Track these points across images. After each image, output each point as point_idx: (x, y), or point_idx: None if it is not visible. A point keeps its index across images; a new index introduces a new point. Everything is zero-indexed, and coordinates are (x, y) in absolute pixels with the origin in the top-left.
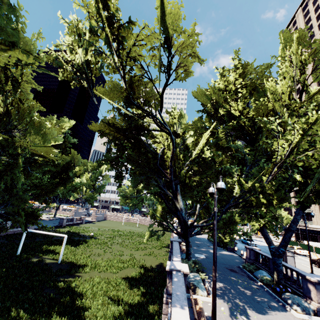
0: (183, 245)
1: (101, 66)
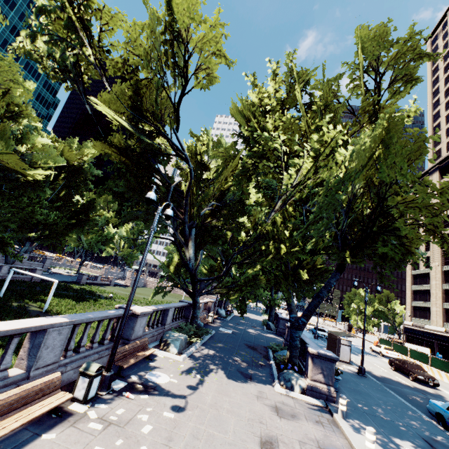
0: (210, 316)
1: (62, 56)
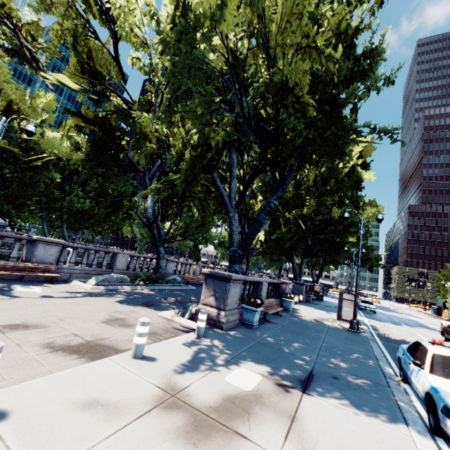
0: None
1: None
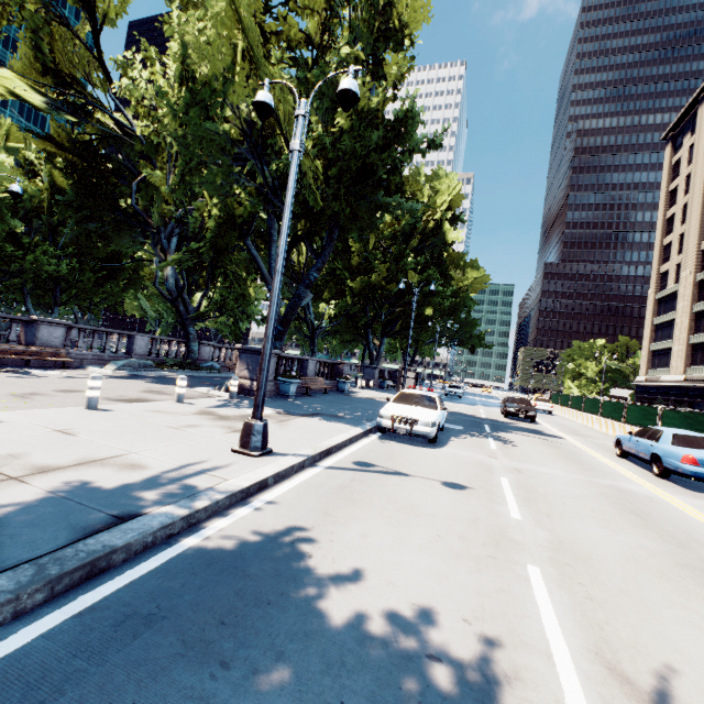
0: None
1: None
